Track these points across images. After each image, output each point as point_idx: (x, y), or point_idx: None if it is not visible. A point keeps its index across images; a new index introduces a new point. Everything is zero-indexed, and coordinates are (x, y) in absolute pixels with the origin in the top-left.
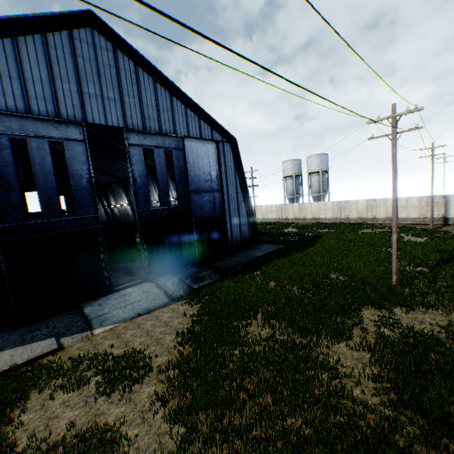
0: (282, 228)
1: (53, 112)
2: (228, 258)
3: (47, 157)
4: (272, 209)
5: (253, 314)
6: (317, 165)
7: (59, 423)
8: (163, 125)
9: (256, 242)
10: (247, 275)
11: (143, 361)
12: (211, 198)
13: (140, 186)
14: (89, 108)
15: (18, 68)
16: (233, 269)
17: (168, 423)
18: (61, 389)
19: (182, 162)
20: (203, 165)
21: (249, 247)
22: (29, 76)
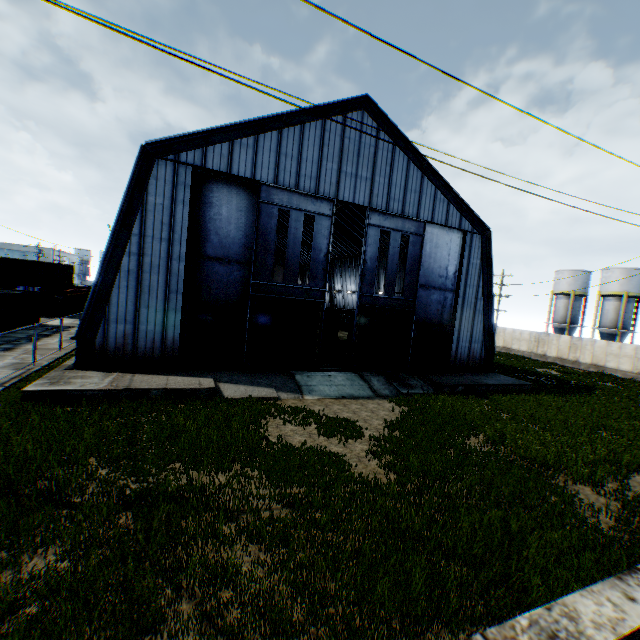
0: (533, 365)
1: (313, 188)
2: (447, 376)
3: (300, 228)
4: (522, 337)
5: (473, 431)
6: (618, 285)
7: (293, 440)
8: (407, 207)
9: (488, 370)
10: (469, 399)
11: (355, 428)
12: (441, 298)
13: (368, 269)
14: (342, 186)
15: (299, 150)
16: (452, 387)
17: (382, 470)
18: (288, 422)
19: (418, 250)
20: (440, 257)
21: (477, 372)
22: (304, 157)
